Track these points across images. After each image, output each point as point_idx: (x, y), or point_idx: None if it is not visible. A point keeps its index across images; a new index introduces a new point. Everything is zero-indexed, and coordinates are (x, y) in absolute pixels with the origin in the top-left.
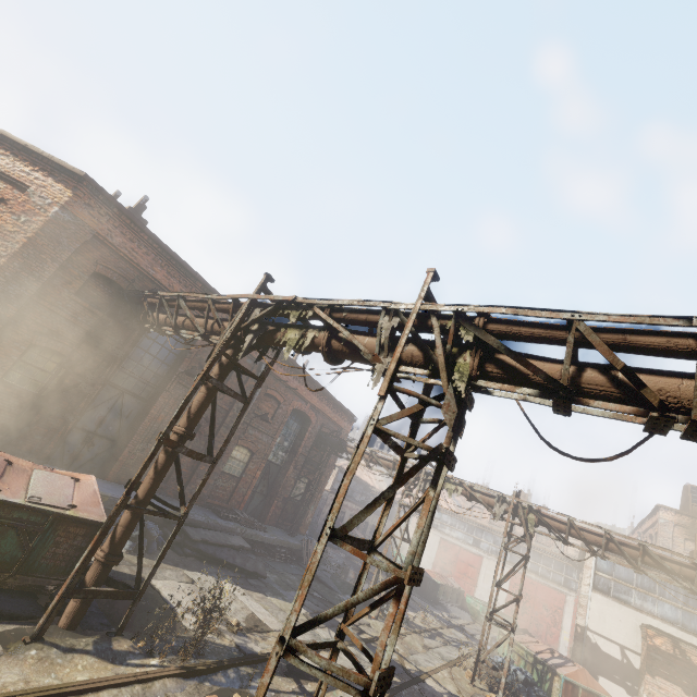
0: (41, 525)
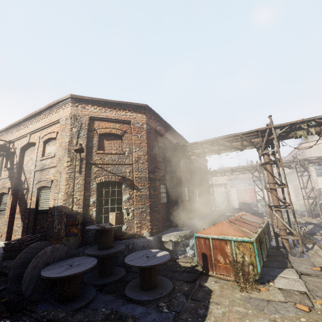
0: (266, 229)
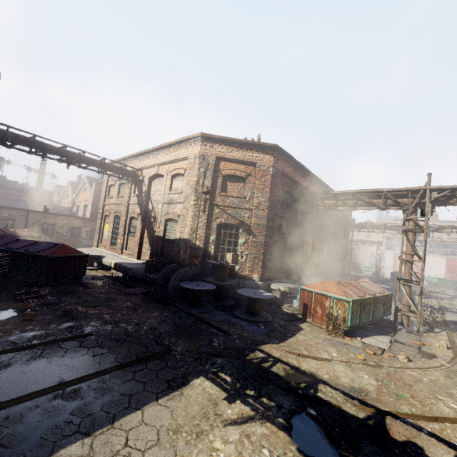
0: (384, 300)
